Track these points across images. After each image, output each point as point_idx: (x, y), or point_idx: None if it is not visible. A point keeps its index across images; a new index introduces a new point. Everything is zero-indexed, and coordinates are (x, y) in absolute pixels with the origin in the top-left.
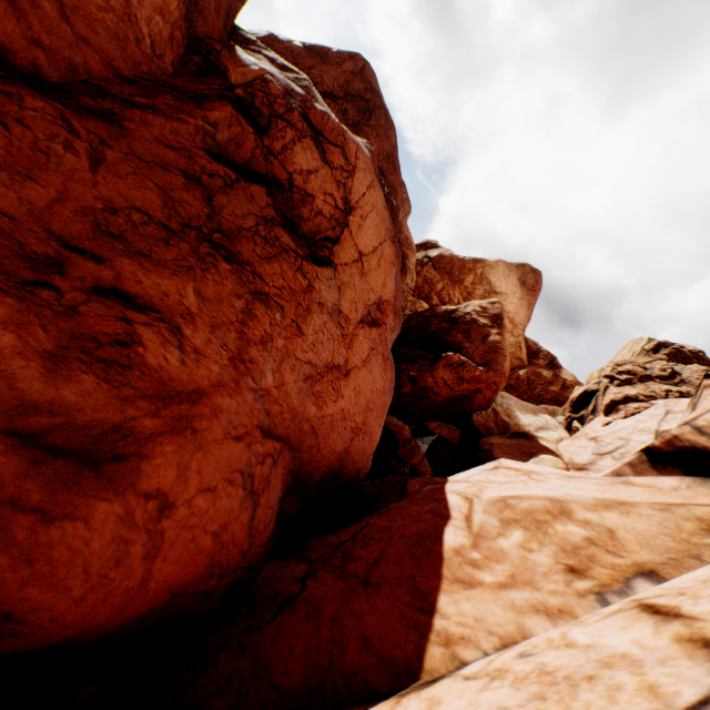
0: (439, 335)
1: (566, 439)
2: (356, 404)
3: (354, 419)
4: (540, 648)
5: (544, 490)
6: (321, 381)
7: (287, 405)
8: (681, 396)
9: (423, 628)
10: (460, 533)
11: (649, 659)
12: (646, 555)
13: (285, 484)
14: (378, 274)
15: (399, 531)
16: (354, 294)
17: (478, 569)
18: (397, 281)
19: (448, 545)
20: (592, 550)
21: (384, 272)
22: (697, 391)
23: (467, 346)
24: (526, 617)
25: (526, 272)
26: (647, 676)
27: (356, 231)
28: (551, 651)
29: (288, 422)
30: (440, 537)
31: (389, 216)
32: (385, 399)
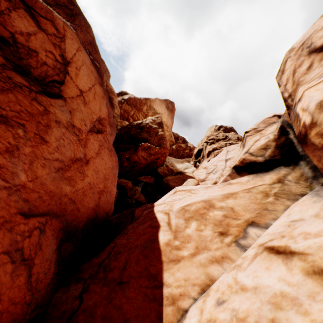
0: (136, 136)
1: (195, 170)
2: (97, 178)
3: (98, 187)
4: (227, 294)
5: (199, 197)
6: (69, 169)
7: (45, 191)
8: (230, 145)
9: (158, 298)
10: (167, 233)
11: (302, 296)
12: (248, 215)
13: (59, 238)
14: (96, 103)
15: (135, 243)
16: (82, 115)
17: (180, 250)
18: (108, 107)
19: (162, 242)
20: (227, 220)
21: (99, 102)
22: (243, 139)
23: (150, 139)
24: (208, 268)
25: (168, 103)
26: (312, 315)
27: (75, 77)
28: (235, 297)
29: (48, 201)
30: (157, 239)
31: (96, 71)
32: (114, 172)
